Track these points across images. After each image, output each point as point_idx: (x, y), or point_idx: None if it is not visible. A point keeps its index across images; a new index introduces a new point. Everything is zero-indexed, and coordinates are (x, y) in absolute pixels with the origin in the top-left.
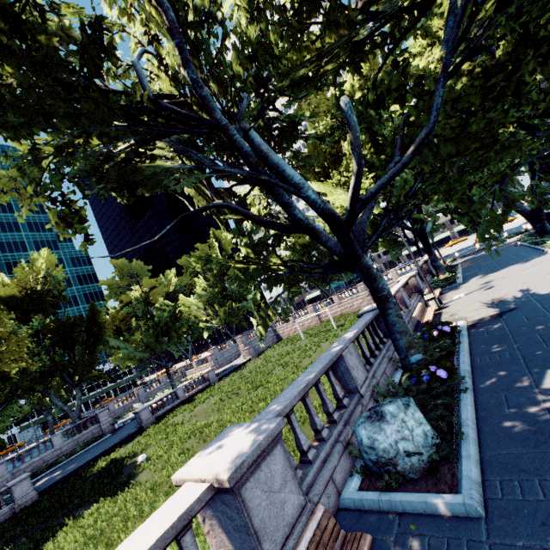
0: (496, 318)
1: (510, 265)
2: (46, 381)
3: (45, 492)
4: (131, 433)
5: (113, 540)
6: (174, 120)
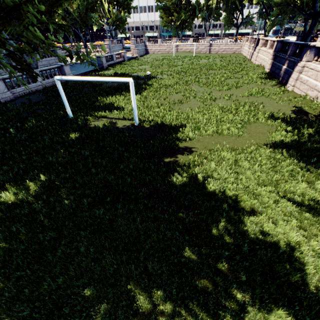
0: None
1: None
2: None
3: None
4: (99, 67)
5: (190, 84)
6: None
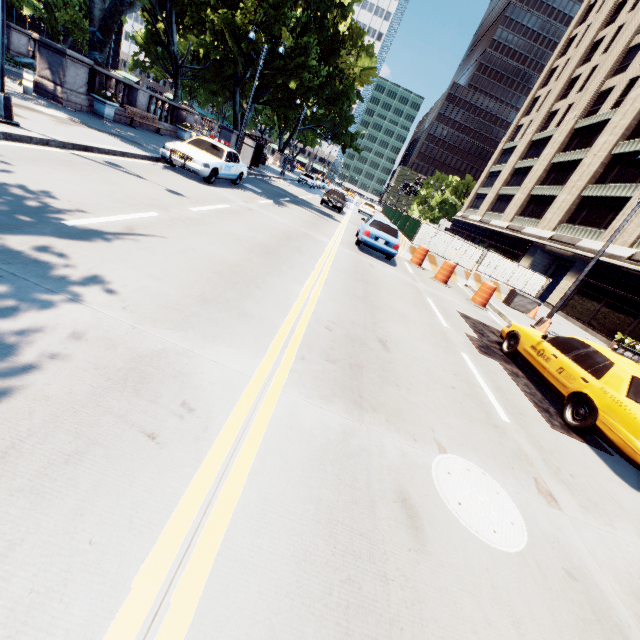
0: None
1: None
2: None
3: None
4: None
5: None
6: None
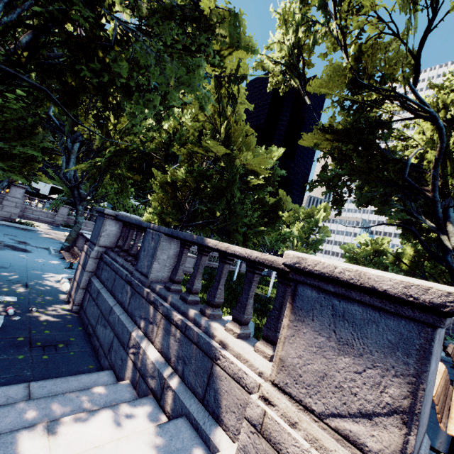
0: None
1: None
2: None
3: (245, 272)
4: (266, 275)
5: None
6: None
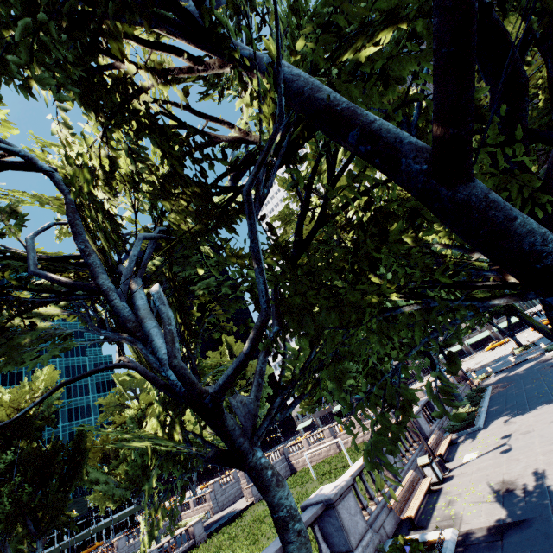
0: (494, 539)
1: (538, 406)
2: (4, 530)
3: None
4: None
5: None
6: (47, 291)
